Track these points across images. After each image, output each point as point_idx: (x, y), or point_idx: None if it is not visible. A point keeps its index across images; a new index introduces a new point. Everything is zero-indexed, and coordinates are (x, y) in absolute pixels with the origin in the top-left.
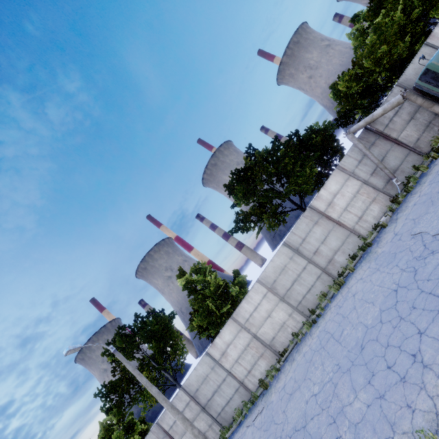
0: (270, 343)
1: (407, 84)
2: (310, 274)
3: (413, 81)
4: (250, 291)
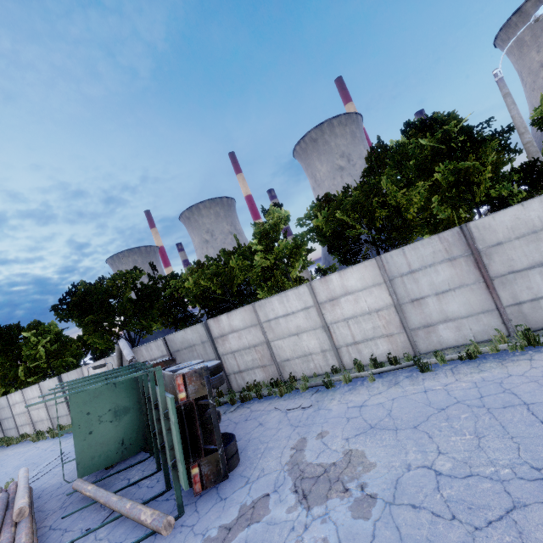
0: (34, 423)
1: (172, 344)
2: (64, 409)
3: (176, 347)
4: (34, 385)
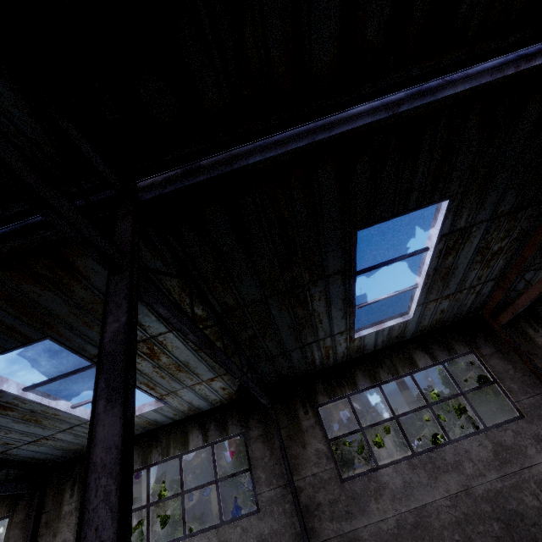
0: None
1: None
2: None
3: None
4: None
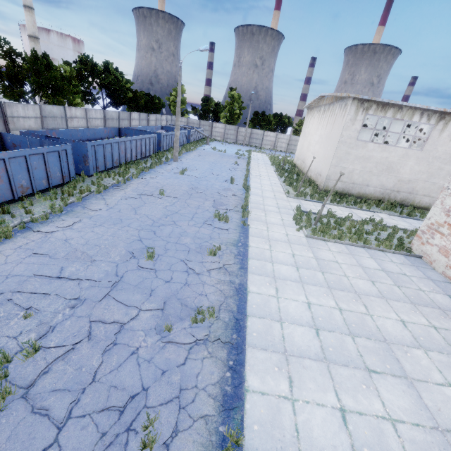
0: None
1: None
2: None
3: None
4: None
